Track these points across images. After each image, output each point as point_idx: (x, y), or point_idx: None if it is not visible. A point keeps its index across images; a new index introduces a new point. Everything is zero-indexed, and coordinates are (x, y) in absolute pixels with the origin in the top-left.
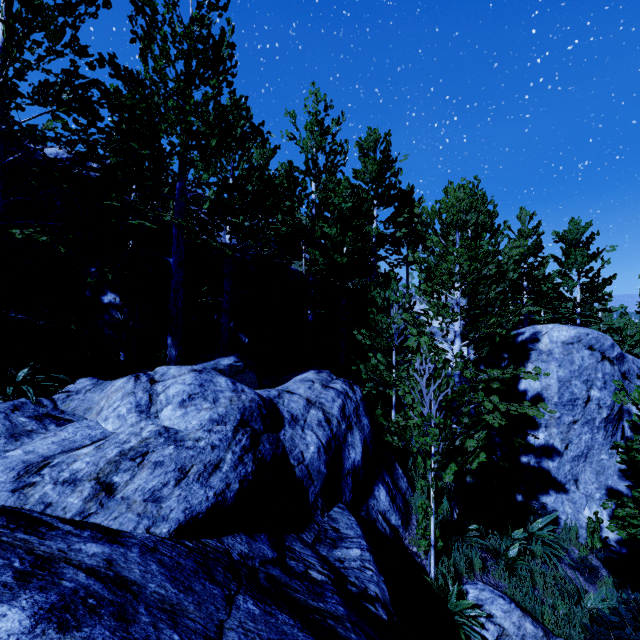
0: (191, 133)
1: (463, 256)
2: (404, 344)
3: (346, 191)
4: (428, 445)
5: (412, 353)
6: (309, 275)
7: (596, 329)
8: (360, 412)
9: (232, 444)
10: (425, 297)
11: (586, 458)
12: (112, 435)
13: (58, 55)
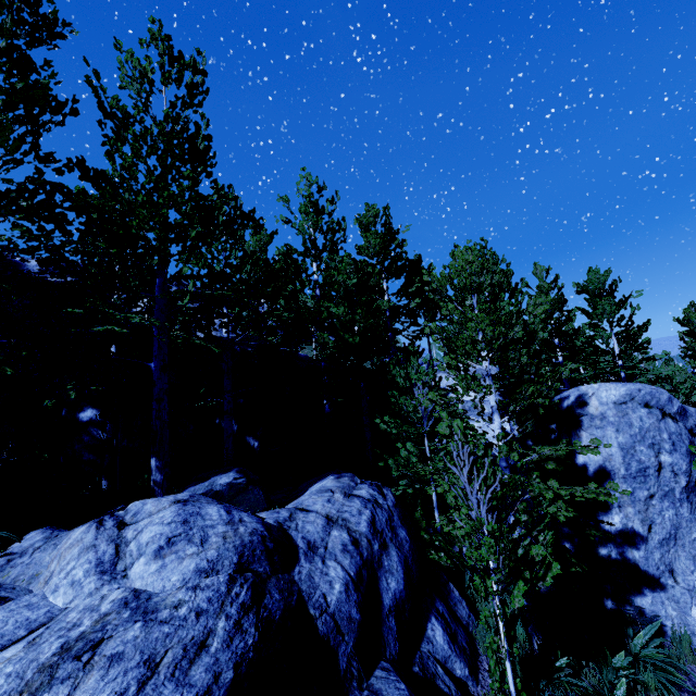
0: (166, 226)
1: (484, 321)
2: (436, 428)
3: (349, 267)
4: (484, 561)
5: (447, 437)
6: (320, 360)
7: (644, 381)
8: (395, 523)
9: (226, 603)
10: (451, 371)
11: (676, 540)
12: (61, 614)
13: (17, 163)
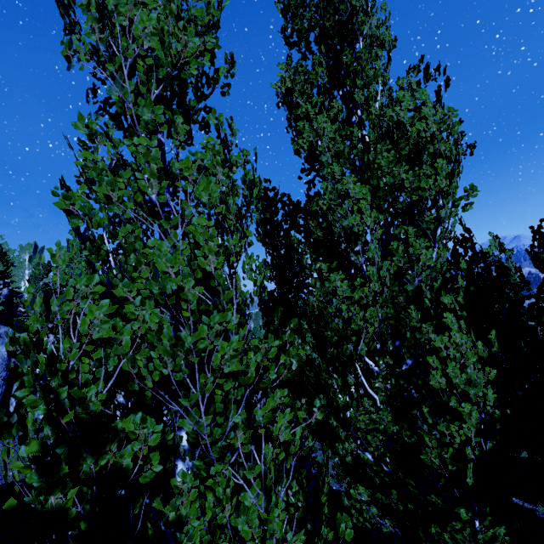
0: None
1: None
2: None
3: None
4: None
5: None
6: None
7: None
8: None
9: None
10: None
11: None
12: None
13: None
